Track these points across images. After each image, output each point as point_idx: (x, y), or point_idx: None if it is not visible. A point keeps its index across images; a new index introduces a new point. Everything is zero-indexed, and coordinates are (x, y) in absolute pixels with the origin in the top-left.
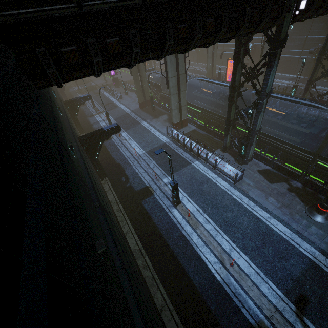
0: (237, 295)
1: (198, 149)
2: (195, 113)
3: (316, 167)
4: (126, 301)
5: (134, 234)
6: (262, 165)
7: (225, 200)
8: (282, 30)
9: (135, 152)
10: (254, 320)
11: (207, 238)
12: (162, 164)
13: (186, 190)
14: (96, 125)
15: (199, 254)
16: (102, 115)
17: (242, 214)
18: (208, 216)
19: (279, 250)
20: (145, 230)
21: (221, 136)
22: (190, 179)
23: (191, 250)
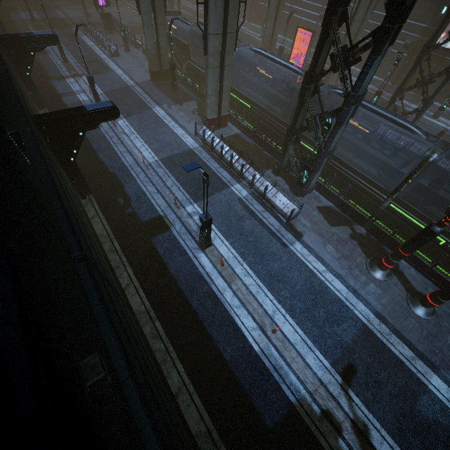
0: (277, 369)
1: (242, 166)
2: (240, 106)
3: (387, 210)
4: (141, 441)
5: (138, 289)
6: (323, 200)
7: (273, 245)
8: None
9: (141, 157)
10: (295, 396)
11: (246, 296)
12: (186, 183)
13: (220, 227)
14: (70, 97)
15: (233, 318)
16: (81, 80)
17: (292, 266)
18: (249, 266)
19: (332, 312)
20: (156, 283)
21: (275, 150)
22: (227, 211)
23: (223, 312)
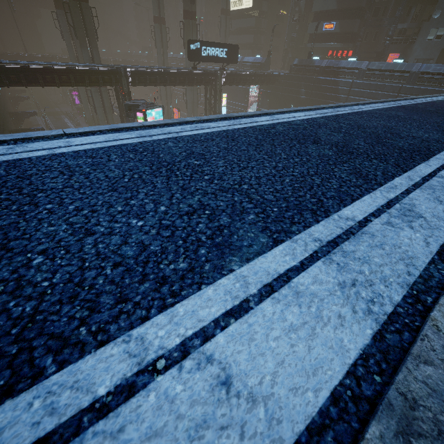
0: None
1: None
2: None
3: None
4: None
5: None
6: None
7: None
8: (124, 88)
9: None
10: None
11: None
12: None
13: None
14: None
15: None
16: None
17: None
18: None
19: None
20: None
21: None
22: None
23: None
